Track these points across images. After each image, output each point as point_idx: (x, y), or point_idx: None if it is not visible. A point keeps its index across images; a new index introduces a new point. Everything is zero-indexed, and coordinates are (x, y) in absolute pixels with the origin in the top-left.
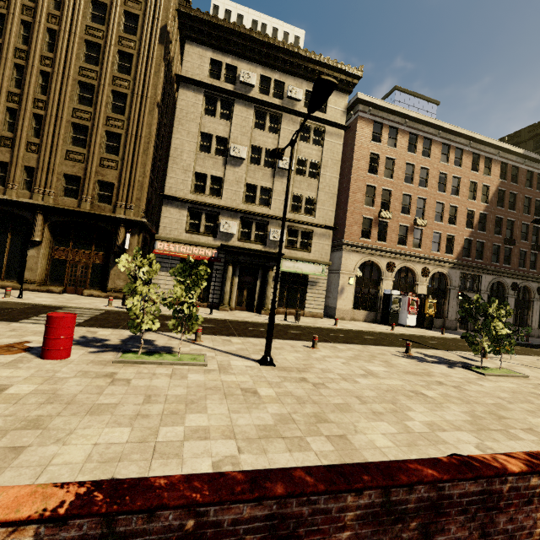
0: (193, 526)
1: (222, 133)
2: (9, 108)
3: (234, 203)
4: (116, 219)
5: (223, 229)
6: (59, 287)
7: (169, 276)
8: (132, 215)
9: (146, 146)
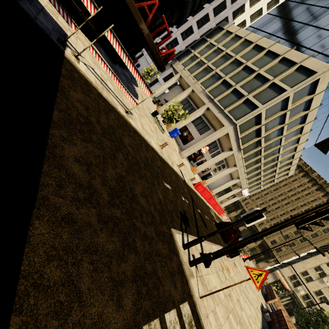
0: (281, 305)
1: (326, 272)
2: (278, 221)
3: (310, 288)
4: (274, 256)
5: (298, 288)
6: (250, 252)
7: (272, 278)
8: (279, 259)
9: (299, 252)
